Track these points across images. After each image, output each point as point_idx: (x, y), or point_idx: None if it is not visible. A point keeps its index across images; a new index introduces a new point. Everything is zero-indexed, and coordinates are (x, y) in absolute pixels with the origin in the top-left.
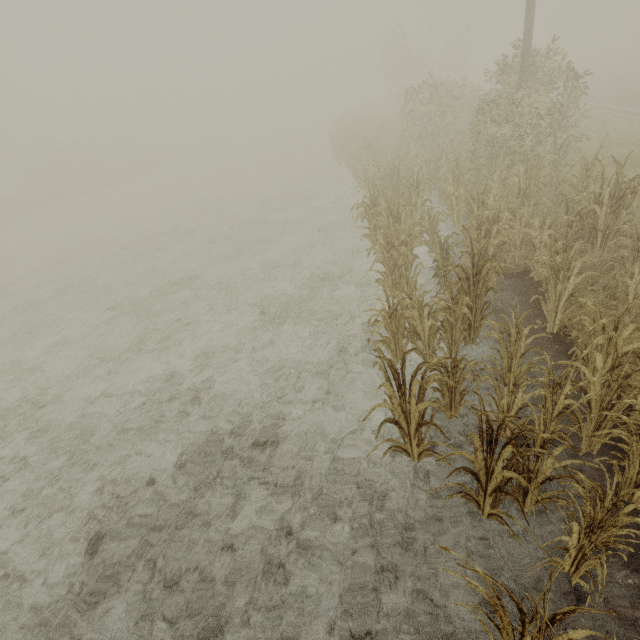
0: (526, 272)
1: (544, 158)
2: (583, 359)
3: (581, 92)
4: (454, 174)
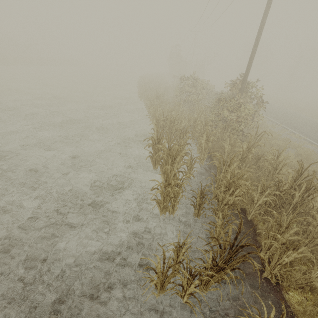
0: (242, 210)
1: (257, 143)
2: (292, 315)
3: (263, 108)
4: (207, 134)
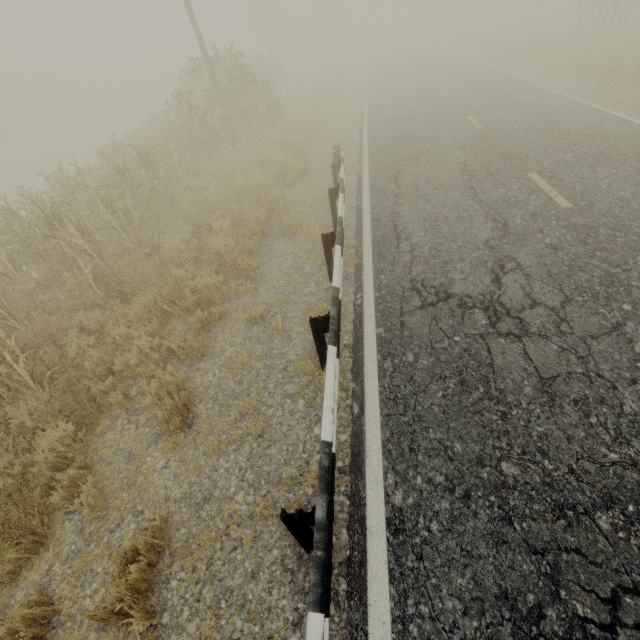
0: None
1: (147, 144)
2: None
3: (251, 88)
4: (121, 152)
